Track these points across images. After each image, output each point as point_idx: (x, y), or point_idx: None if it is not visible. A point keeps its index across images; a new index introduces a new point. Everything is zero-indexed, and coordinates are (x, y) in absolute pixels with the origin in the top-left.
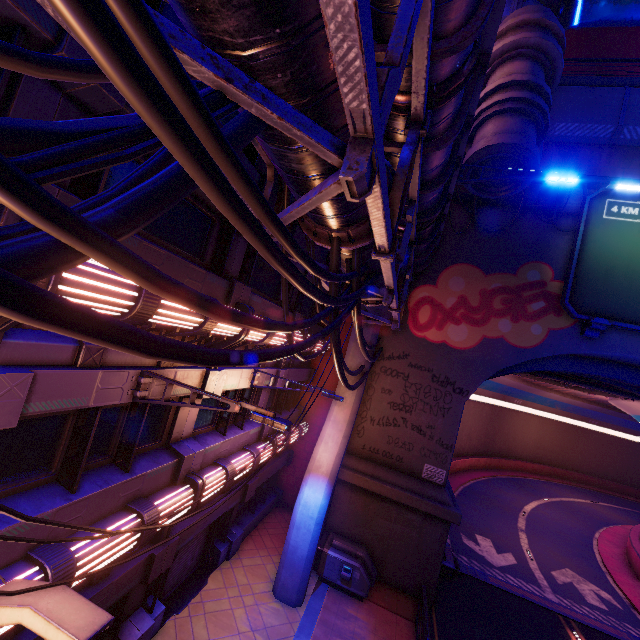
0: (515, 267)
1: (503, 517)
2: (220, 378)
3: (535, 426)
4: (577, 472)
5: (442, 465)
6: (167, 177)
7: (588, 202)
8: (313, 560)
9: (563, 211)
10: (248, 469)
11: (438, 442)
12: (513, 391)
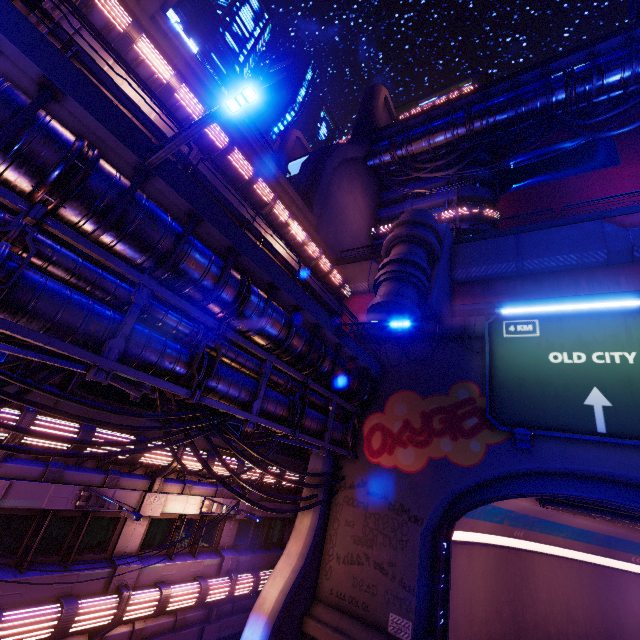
0: (446, 388)
1: None
2: (159, 500)
3: None
4: None
5: (407, 614)
6: (19, 391)
7: (487, 326)
8: None
9: (476, 335)
10: (192, 599)
11: (400, 583)
12: (619, 542)
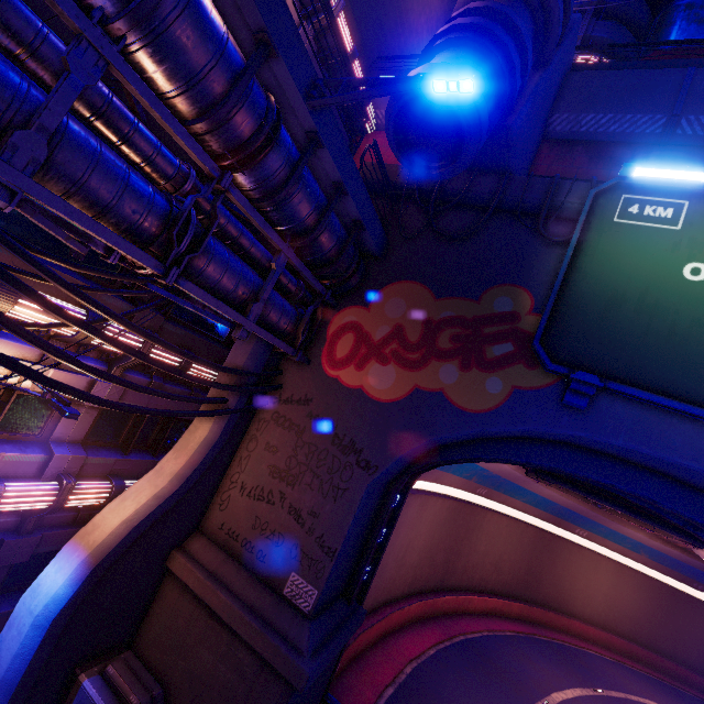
0: (479, 290)
1: (502, 701)
2: None
3: (607, 574)
4: (671, 660)
5: (315, 580)
6: None
7: (591, 197)
8: (17, 689)
9: (560, 215)
10: None
11: (318, 540)
12: (573, 515)
